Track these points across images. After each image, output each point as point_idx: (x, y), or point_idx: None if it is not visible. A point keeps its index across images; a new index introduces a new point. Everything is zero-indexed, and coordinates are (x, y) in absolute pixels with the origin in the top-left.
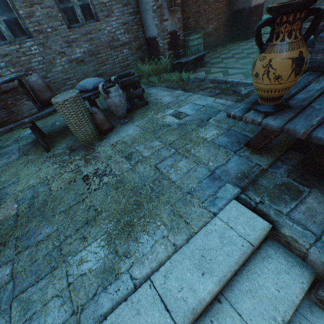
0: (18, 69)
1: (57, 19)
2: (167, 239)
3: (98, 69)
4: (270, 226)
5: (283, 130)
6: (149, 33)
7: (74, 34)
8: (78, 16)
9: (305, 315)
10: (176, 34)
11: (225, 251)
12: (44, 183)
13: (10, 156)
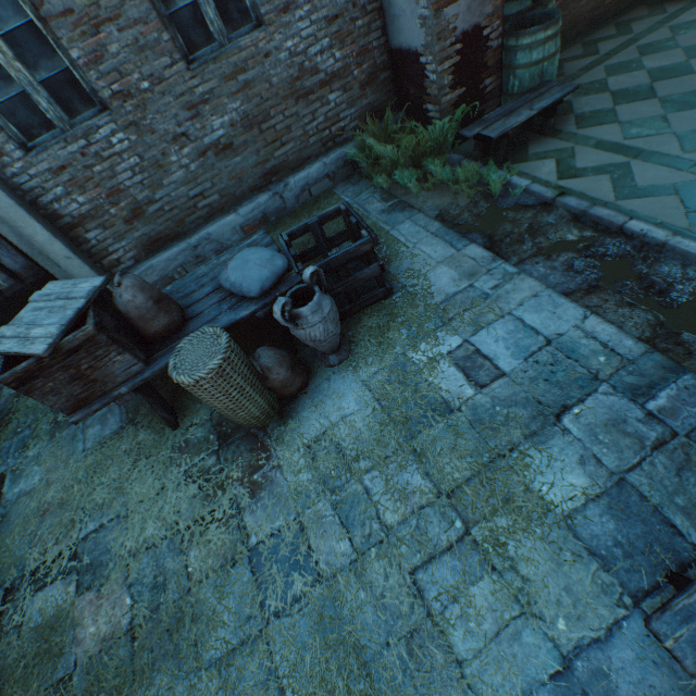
0: (92, 195)
1: (161, 52)
2: None
3: (268, 158)
4: None
5: None
6: (398, 35)
7: (204, 82)
8: (211, 26)
9: None
10: (479, 36)
11: None
12: (174, 541)
13: (106, 416)
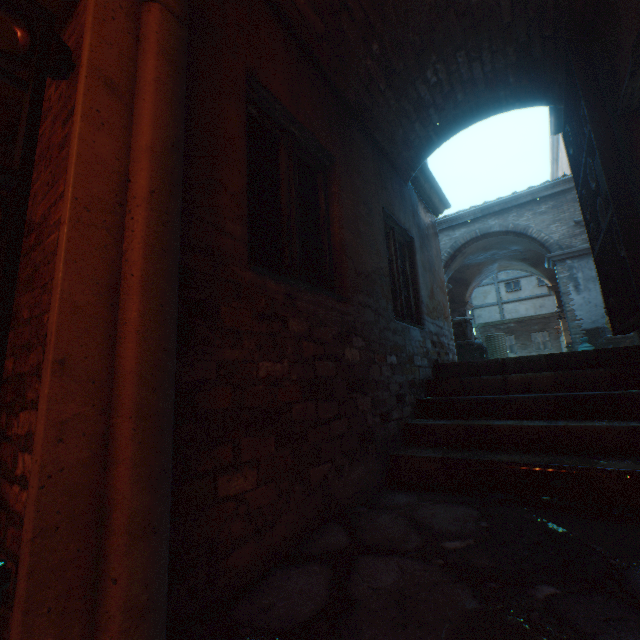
0: None
1: None
2: None
3: None
4: None
5: None
6: None
7: None
8: None
9: None
10: None
11: None
12: None
13: None
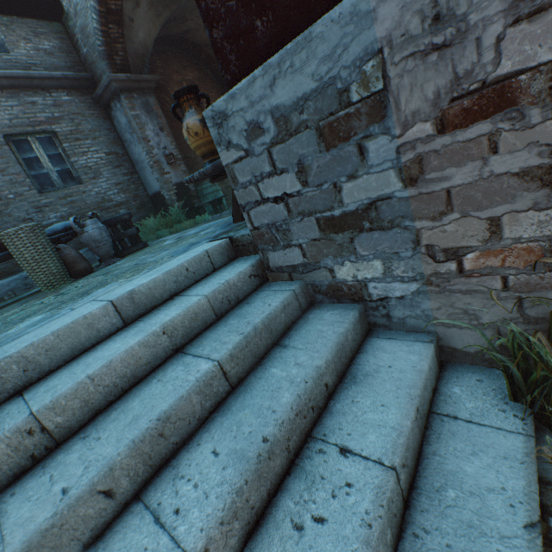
0: None
1: (25, 185)
2: (124, 281)
3: None
4: (226, 239)
5: (214, 166)
6: (151, 189)
7: (47, 198)
8: (55, 181)
9: (264, 289)
10: (185, 185)
11: (179, 262)
12: None
13: None
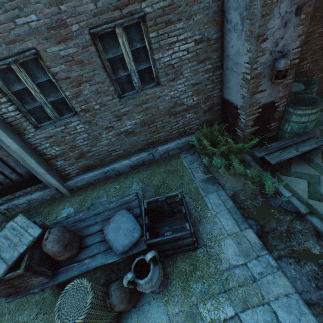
0: (62, 147)
1: (108, 94)
2: None
3: (150, 138)
4: None
5: None
6: (228, 95)
7: (126, 106)
8: (134, 84)
9: None
10: (273, 105)
11: None
12: None
13: None
